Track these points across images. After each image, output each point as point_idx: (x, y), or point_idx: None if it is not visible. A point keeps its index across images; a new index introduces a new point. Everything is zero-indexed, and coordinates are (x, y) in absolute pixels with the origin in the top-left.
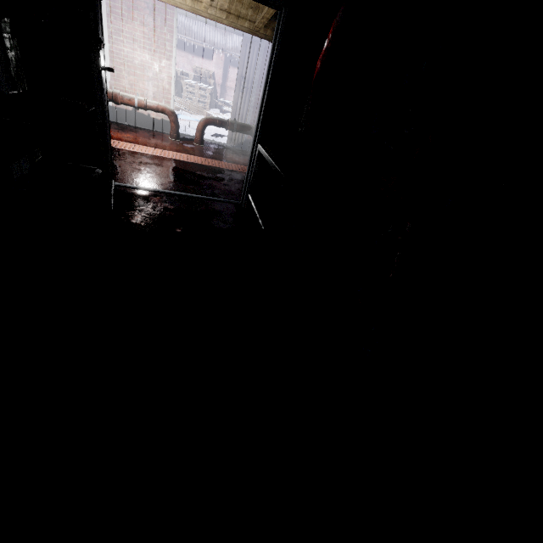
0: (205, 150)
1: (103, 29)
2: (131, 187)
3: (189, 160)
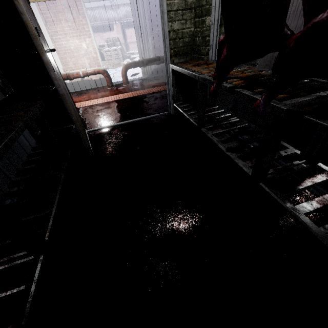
0: (132, 86)
1: (39, 26)
2: (98, 129)
3: (125, 97)
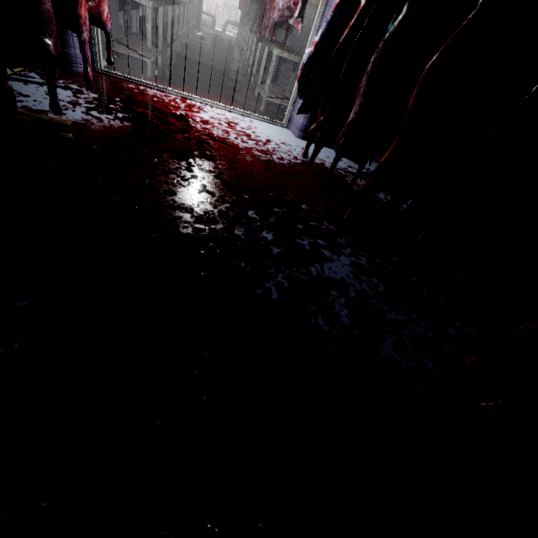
0: (226, 35)
1: None
2: (202, 32)
3: (219, 35)
